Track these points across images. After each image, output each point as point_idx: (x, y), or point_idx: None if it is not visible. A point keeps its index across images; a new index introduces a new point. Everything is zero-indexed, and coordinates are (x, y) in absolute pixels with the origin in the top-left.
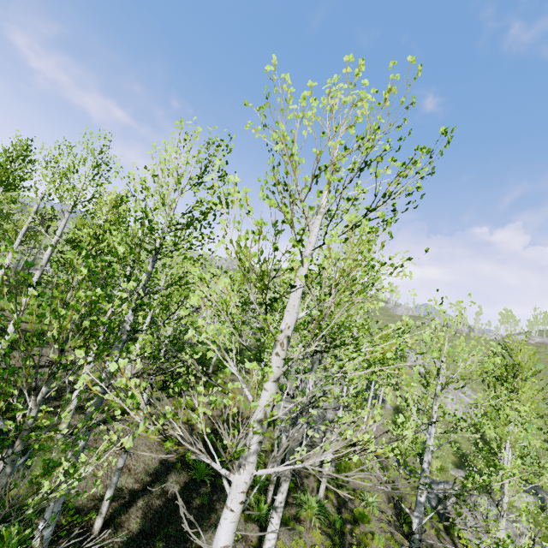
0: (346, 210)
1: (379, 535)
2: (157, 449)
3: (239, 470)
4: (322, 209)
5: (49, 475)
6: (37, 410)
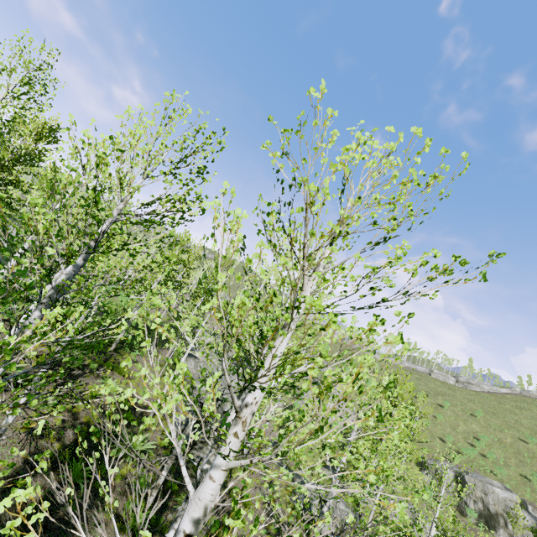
0: (363, 295)
1: None
2: (25, 443)
3: None
4: (321, 268)
5: None
6: None
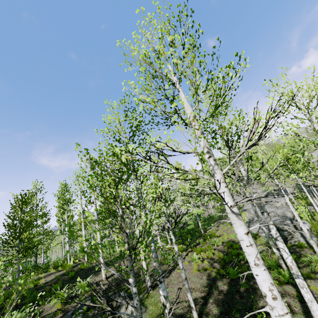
0: (174, 52)
1: None
2: (201, 274)
3: (214, 176)
4: (171, 70)
5: (143, 238)
6: (121, 208)
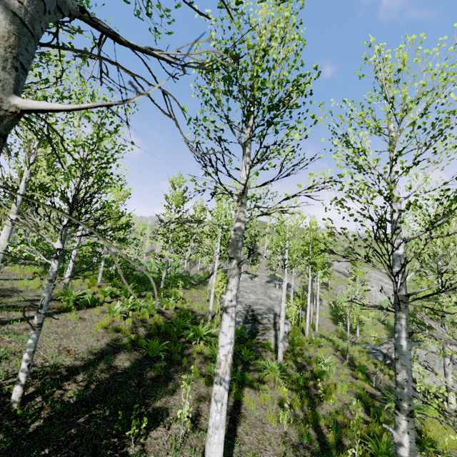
0: None
1: (341, 383)
2: (104, 335)
3: None
4: None
5: None
6: None
